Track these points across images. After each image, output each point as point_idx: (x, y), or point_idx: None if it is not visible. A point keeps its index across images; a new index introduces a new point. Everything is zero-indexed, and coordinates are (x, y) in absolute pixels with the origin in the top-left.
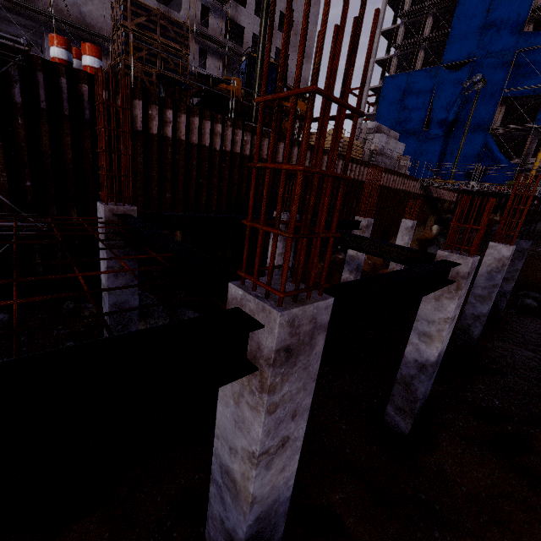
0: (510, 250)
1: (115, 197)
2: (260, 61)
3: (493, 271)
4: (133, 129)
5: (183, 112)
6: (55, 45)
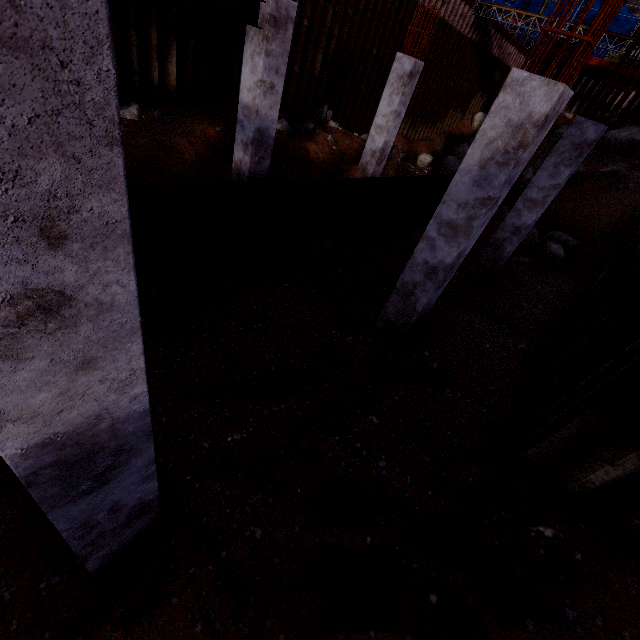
0: (555, 97)
1: None
2: None
3: (493, 162)
4: None
5: None
6: None
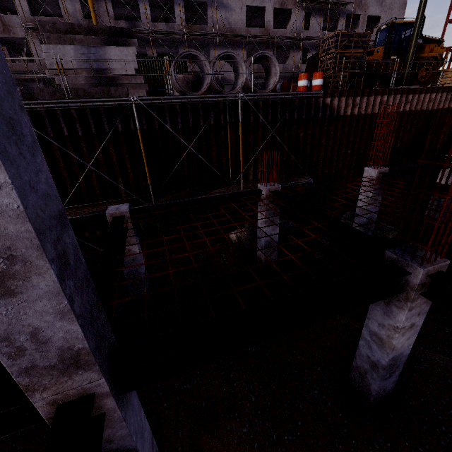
0: None
1: (381, 164)
2: (417, 34)
3: None
4: (337, 115)
5: (366, 95)
6: (303, 79)
